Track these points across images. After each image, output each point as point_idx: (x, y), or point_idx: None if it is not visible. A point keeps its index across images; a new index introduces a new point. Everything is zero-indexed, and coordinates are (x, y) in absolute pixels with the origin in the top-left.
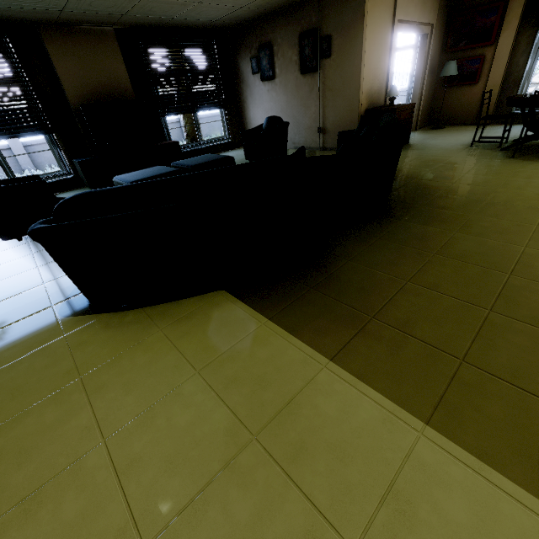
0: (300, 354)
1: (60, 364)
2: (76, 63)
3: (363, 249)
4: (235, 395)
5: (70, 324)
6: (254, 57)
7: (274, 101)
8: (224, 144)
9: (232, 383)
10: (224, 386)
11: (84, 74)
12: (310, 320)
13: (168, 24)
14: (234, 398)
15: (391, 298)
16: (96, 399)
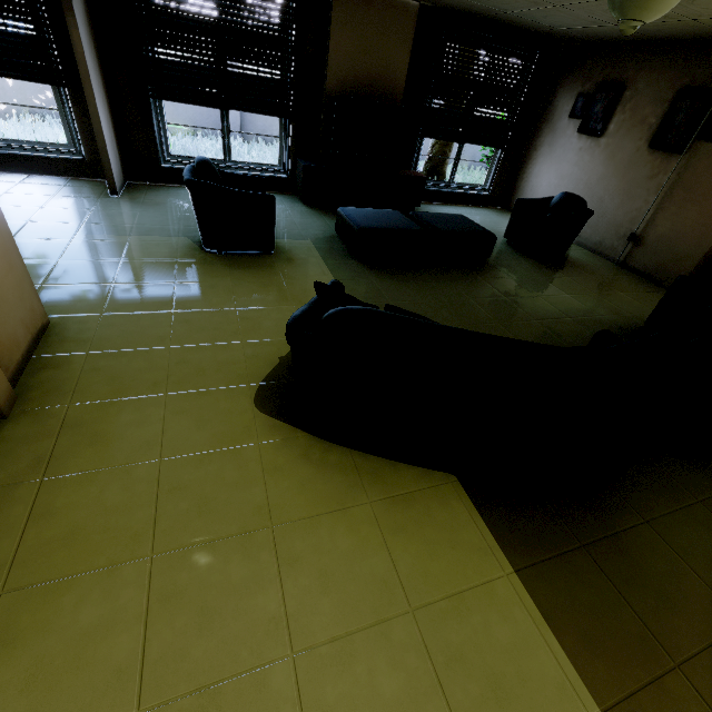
0: (556, 670)
1: (251, 489)
2: (355, 39)
3: (672, 511)
4: (459, 688)
5: (265, 428)
6: (585, 95)
7: (581, 167)
8: (477, 196)
9: (455, 662)
10: (445, 662)
11: (358, 56)
12: (576, 610)
13: (492, 16)
14: (457, 693)
15: (711, 643)
16: (287, 577)
